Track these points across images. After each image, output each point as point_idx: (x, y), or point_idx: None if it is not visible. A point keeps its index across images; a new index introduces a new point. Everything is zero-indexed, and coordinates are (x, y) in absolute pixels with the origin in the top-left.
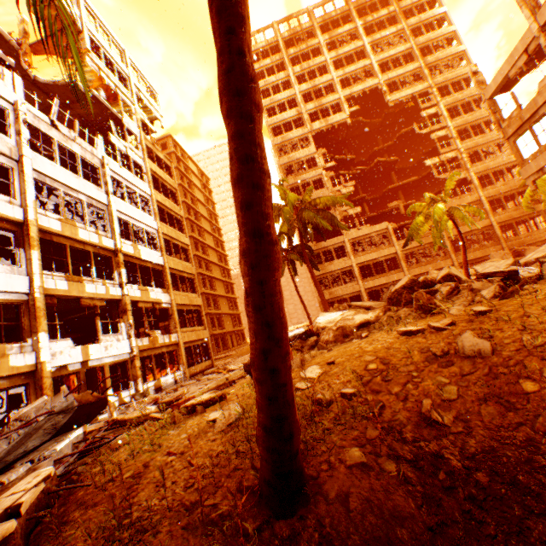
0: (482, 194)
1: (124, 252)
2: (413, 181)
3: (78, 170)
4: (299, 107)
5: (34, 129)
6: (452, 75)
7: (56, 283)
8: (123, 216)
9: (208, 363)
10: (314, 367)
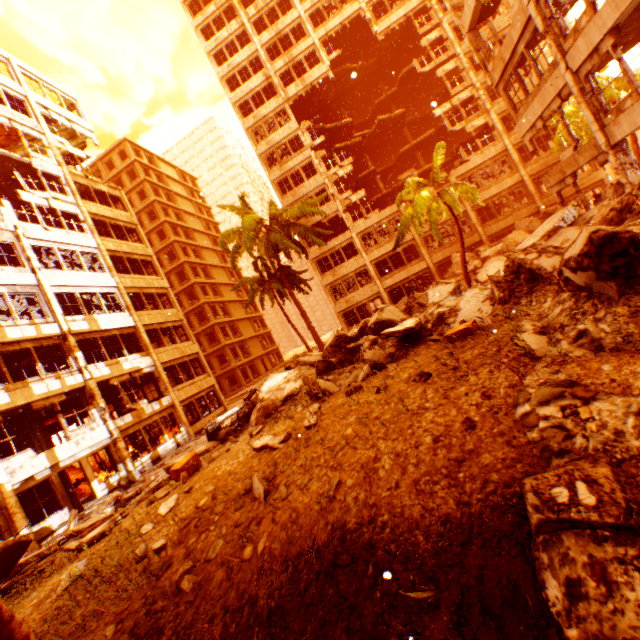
0: (508, 141)
1: (76, 331)
2: (429, 136)
3: None
4: (266, 68)
5: None
6: None
7: None
8: (64, 289)
9: (220, 411)
10: (174, 497)
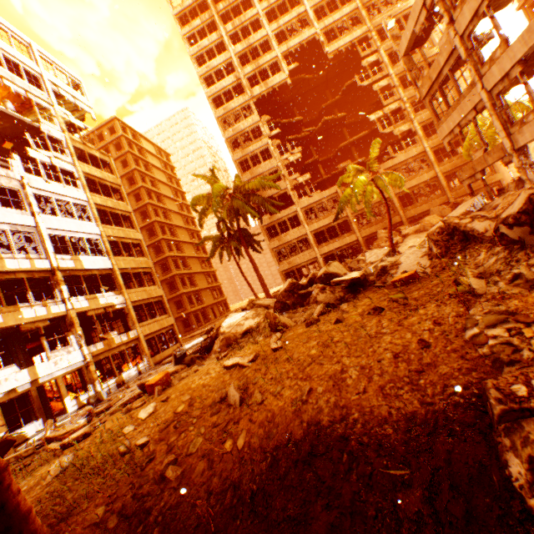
0: (427, 144)
1: (63, 268)
2: (364, 136)
3: None
4: (237, 71)
5: None
6: (391, 13)
7: None
8: (57, 232)
9: (176, 347)
10: (152, 405)
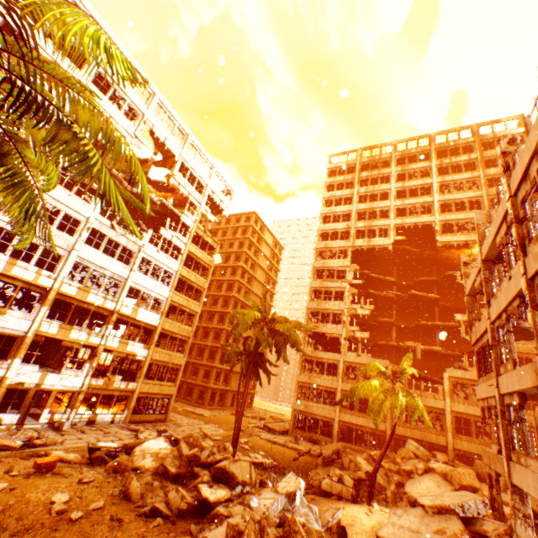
0: None
1: (122, 312)
2: (451, 326)
3: (117, 254)
4: (351, 222)
5: (96, 230)
6: None
7: (50, 328)
8: (138, 286)
9: (160, 416)
10: (6, 484)
